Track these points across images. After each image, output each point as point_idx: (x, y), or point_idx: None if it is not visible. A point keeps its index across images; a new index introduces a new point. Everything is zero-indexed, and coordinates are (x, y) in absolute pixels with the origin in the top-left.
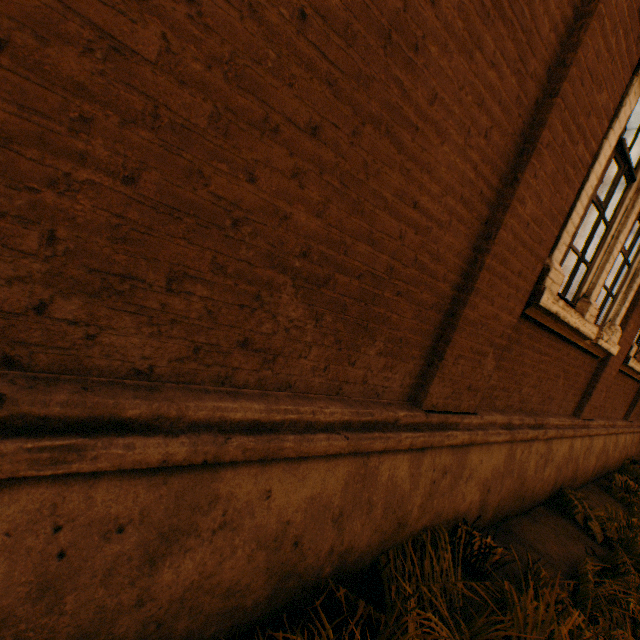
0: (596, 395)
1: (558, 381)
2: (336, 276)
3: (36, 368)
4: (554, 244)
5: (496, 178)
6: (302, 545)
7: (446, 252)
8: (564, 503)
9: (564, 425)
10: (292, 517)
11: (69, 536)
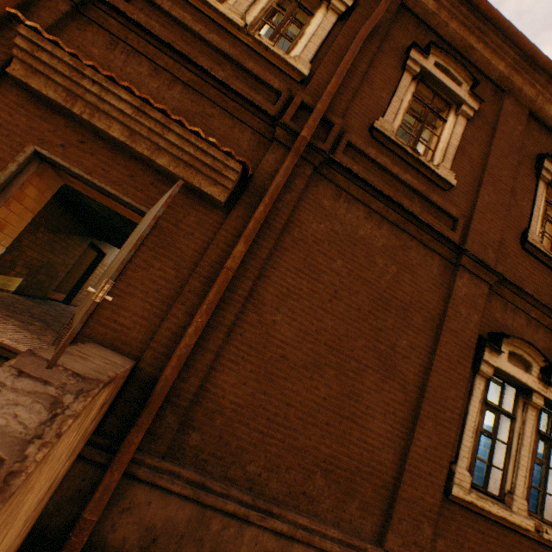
0: None
1: None
2: (335, 469)
3: (255, 491)
4: (456, 456)
5: (404, 428)
6: None
7: (384, 460)
8: None
9: None
10: None
11: (258, 547)
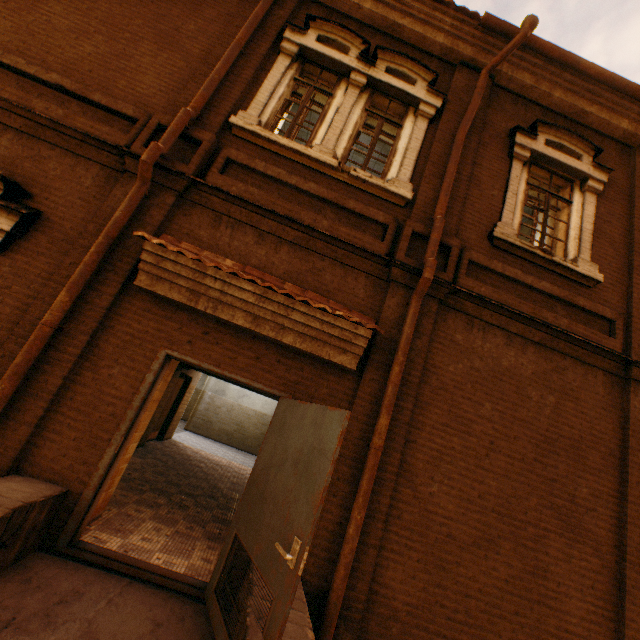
0: None
1: None
2: None
3: None
4: None
5: (609, 604)
6: None
7: None
8: None
9: None
10: None
11: None
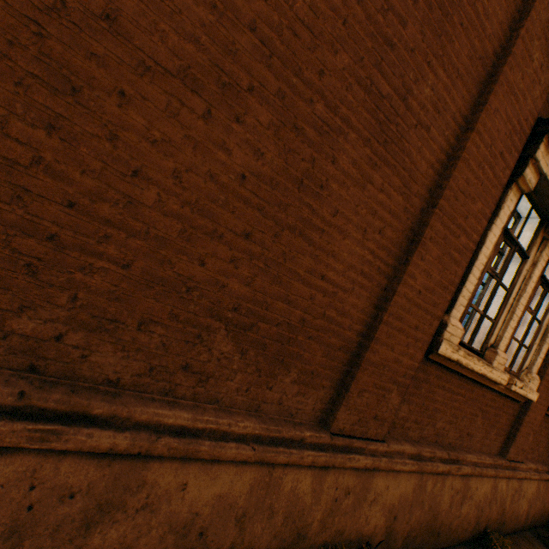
0: (522, 437)
1: (476, 419)
2: (259, 323)
3: (47, 373)
4: (452, 304)
5: (392, 258)
6: (206, 536)
7: (351, 309)
8: (488, 546)
9: (485, 463)
10: (201, 509)
11: (38, 494)
